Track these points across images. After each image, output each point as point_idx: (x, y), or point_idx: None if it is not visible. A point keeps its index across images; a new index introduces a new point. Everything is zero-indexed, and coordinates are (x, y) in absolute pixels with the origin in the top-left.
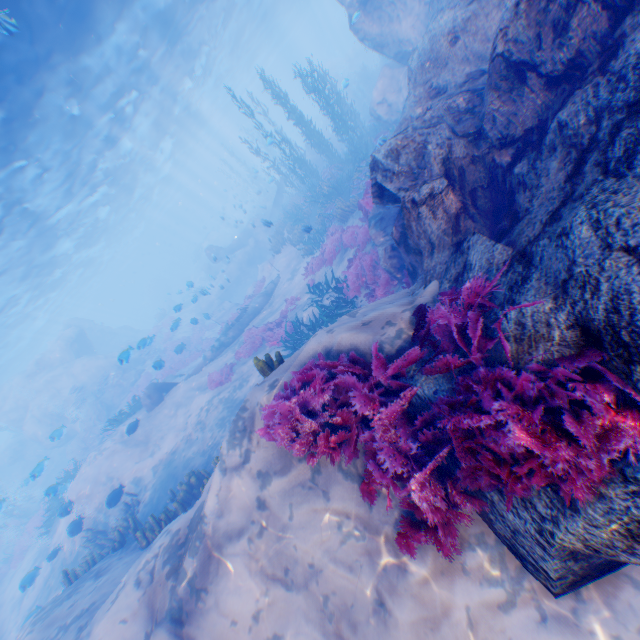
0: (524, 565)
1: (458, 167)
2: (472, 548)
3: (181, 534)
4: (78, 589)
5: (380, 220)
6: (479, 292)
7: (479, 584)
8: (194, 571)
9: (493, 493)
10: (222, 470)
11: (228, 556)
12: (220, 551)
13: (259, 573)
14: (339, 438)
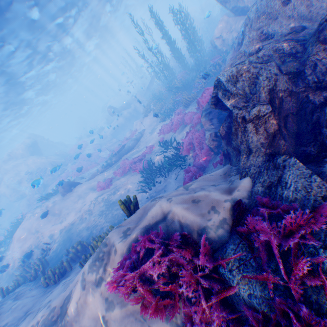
0: None
1: (280, 97)
2: None
3: (55, 312)
4: (3, 306)
5: (209, 113)
6: (302, 223)
7: None
8: None
9: None
10: (83, 287)
11: None
12: None
13: None
14: (166, 301)
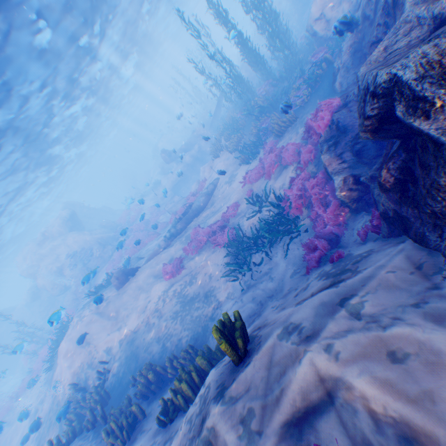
0: None
1: None
2: None
3: None
4: None
5: (334, 144)
6: None
7: None
8: None
9: None
10: None
11: None
12: None
13: None
14: None
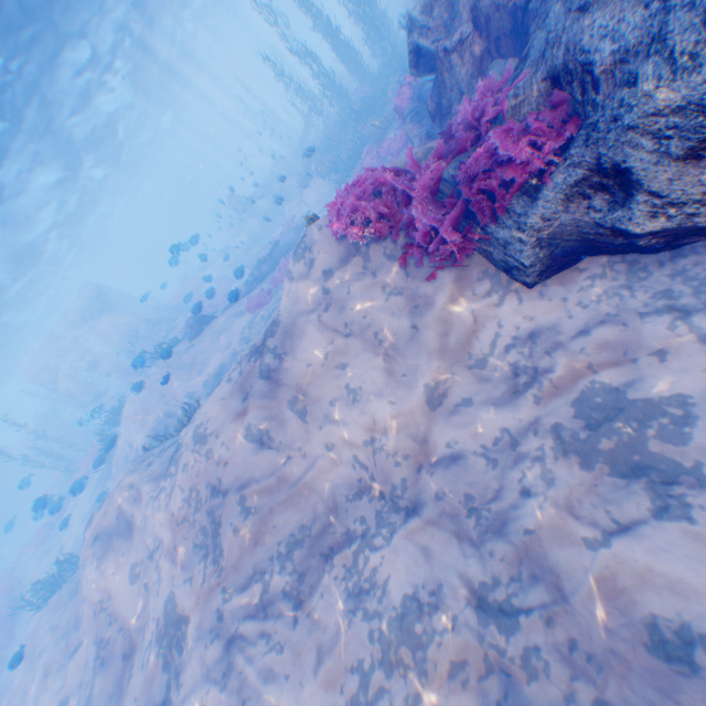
0: (511, 277)
1: (484, 16)
2: (478, 280)
3: (258, 345)
4: (163, 442)
5: (416, 115)
6: (489, 88)
7: (481, 298)
8: (276, 347)
9: (492, 226)
10: (291, 280)
11: (301, 331)
12: (295, 330)
13: (326, 334)
14: (384, 222)
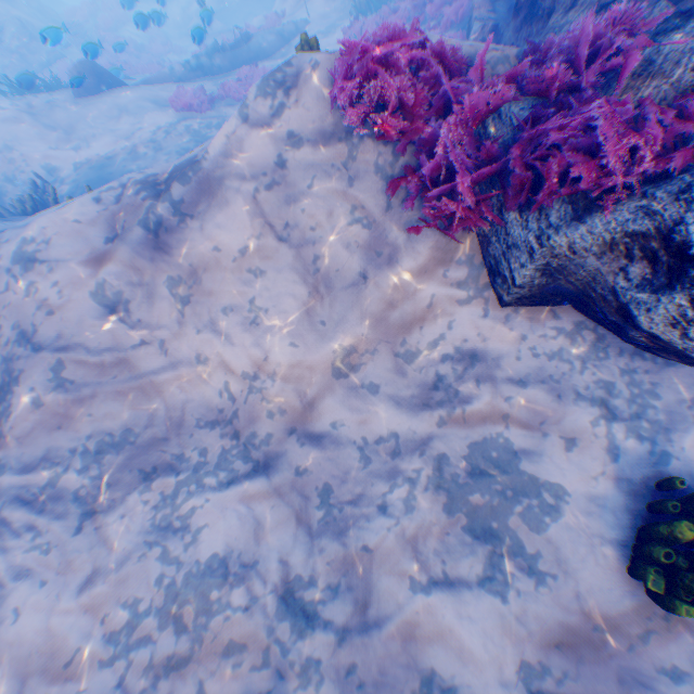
0: (492, 282)
1: None
2: (458, 264)
3: (159, 178)
4: None
5: None
6: (627, 26)
7: (450, 287)
8: (182, 199)
9: (513, 215)
10: (241, 116)
11: (226, 198)
12: (217, 191)
13: (257, 222)
14: (400, 122)
